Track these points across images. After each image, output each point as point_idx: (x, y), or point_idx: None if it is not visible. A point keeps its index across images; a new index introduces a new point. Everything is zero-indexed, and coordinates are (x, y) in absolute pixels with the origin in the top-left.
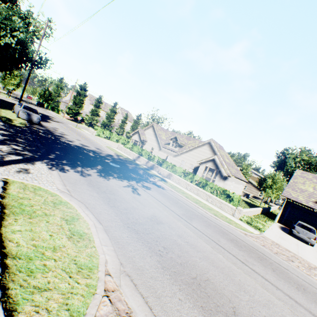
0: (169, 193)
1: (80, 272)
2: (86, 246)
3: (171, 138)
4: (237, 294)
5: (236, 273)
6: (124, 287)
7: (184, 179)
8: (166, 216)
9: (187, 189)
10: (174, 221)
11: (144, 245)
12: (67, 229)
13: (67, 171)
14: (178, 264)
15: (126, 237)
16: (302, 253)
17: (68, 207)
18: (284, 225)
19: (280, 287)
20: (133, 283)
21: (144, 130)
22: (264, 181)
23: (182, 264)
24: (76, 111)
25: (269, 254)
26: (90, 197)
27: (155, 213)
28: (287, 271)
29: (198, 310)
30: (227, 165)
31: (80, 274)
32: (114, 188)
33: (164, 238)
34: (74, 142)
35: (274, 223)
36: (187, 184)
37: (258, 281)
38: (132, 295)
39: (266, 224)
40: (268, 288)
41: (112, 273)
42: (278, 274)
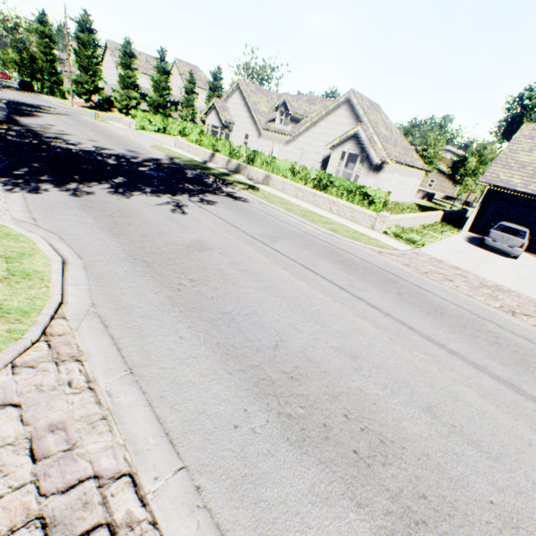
0: (254, 207)
1: (4, 318)
2: (31, 288)
3: (277, 108)
4: (297, 327)
5: (317, 302)
6: (84, 330)
7: (292, 181)
8: (224, 240)
9: (298, 198)
10: (236, 246)
11: (153, 280)
12: (3, 269)
13: (45, 191)
14: (207, 299)
15: (122, 272)
16: (484, 270)
17: (20, 241)
18: (480, 235)
19: (394, 314)
20: (104, 325)
21: (225, 99)
22: (462, 163)
23: (214, 298)
24: (91, 85)
25: (409, 275)
26: (75, 226)
27: (204, 237)
28: (427, 294)
29: (208, 348)
30: (383, 142)
31: (3, 319)
32: (135, 209)
33: (199, 269)
34: (80, 146)
35: (460, 233)
36: (297, 188)
37: (355, 309)
38: (95, 338)
39: (441, 235)
40: (368, 316)
41: (71, 316)
42: (405, 298)
